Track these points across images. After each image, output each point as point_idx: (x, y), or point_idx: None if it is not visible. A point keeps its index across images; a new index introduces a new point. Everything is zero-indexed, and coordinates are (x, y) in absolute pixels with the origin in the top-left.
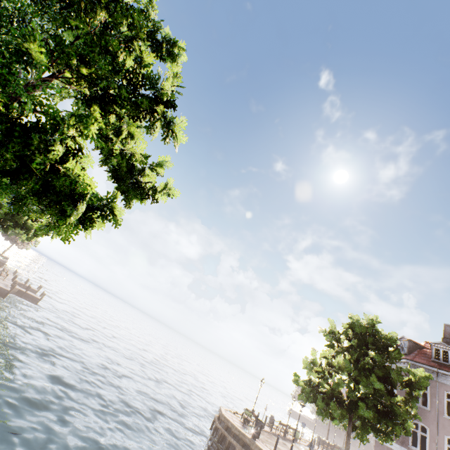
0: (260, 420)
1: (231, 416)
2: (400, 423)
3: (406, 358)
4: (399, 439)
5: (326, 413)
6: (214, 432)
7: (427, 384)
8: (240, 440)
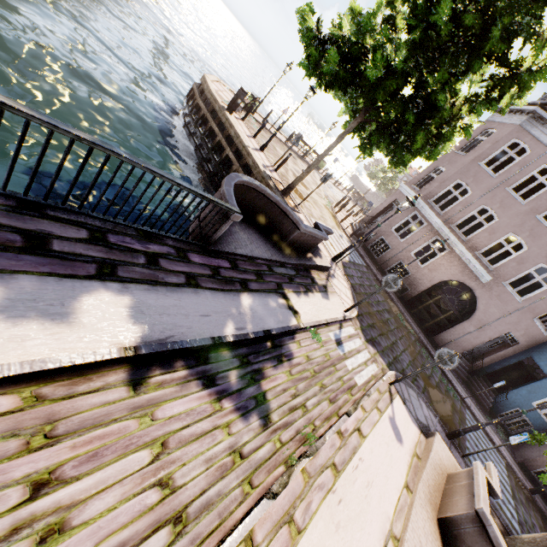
0: (244, 92)
1: (224, 91)
2: (432, 145)
3: (540, 105)
4: (424, 192)
5: (317, 75)
6: (189, 94)
7: (545, 80)
8: (211, 107)
